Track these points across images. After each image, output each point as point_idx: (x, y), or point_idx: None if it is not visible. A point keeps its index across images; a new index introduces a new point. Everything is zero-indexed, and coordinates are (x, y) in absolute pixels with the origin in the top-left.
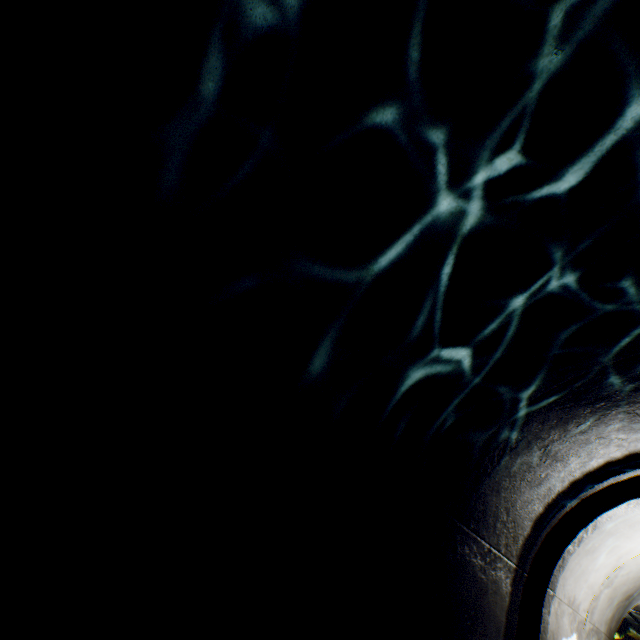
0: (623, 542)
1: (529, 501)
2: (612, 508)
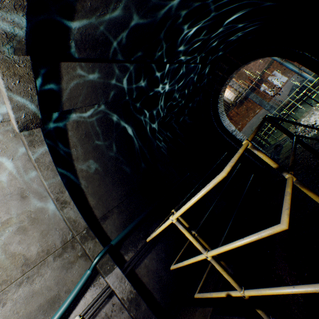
0: None
1: None
2: None
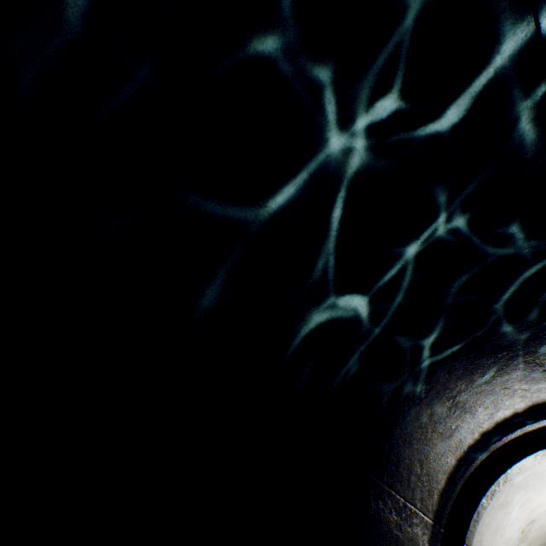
0: (534, 495)
1: (442, 453)
2: (521, 460)
